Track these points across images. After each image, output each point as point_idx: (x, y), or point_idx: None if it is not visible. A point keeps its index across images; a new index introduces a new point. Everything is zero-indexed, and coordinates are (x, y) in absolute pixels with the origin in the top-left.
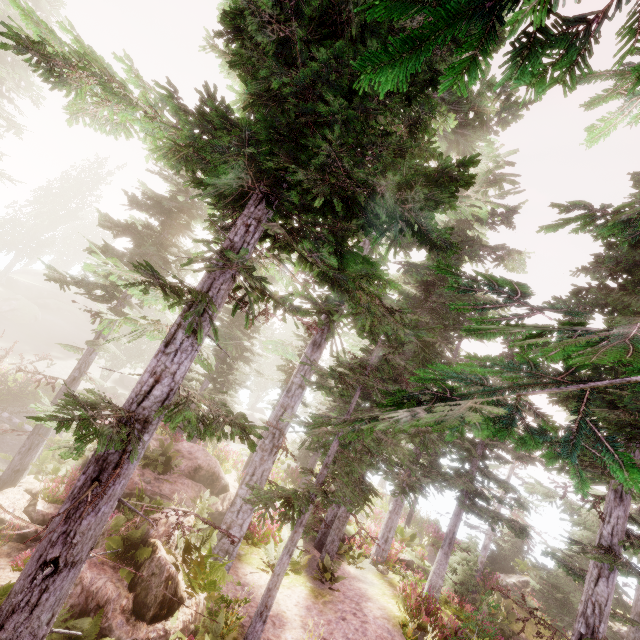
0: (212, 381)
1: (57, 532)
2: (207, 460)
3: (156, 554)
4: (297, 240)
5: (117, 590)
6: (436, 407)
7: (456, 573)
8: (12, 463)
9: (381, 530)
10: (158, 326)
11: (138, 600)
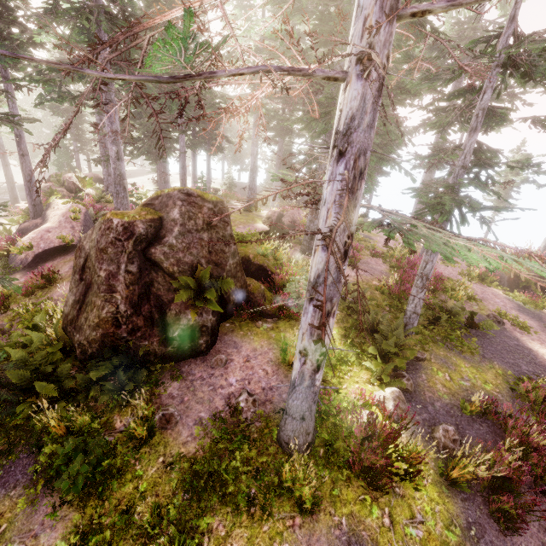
0: (76, 141)
1: (19, 150)
2: (93, 175)
3: (66, 180)
4: (16, 65)
5: (62, 190)
6: (61, 98)
7: (226, 184)
8: (11, 196)
9: (191, 180)
10: (4, 103)
11: (69, 190)
